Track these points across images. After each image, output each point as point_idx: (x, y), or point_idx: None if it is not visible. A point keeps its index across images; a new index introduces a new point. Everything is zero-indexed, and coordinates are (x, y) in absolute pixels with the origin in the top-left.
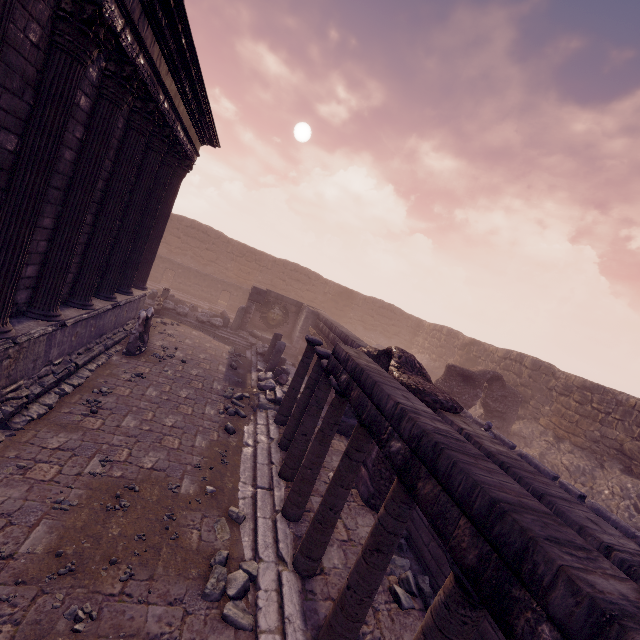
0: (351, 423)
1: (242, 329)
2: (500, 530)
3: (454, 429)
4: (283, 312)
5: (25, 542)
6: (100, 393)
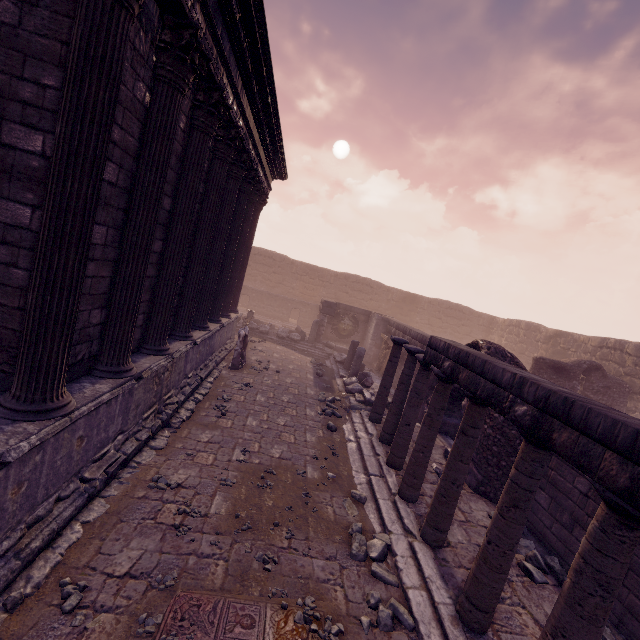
0: (443, 419)
1: (317, 341)
2: None
3: None
4: (353, 322)
5: (212, 506)
6: (223, 400)
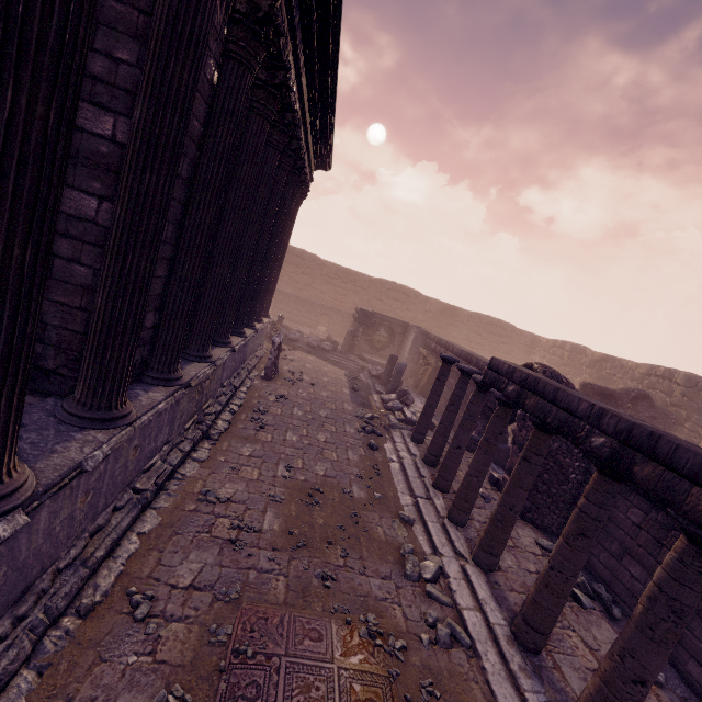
0: None
1: (350, 353)
2: None
3: None
4: (389, 333)
5: (264, 522)
6: (259, 412)
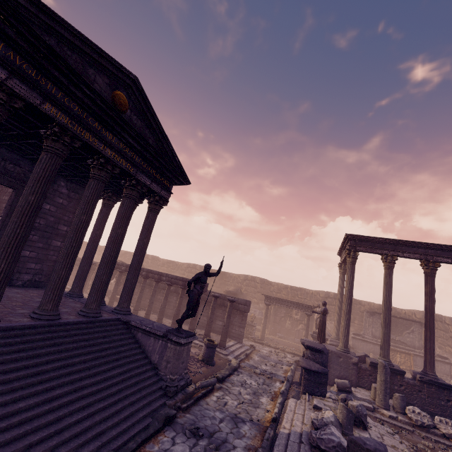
0: None
1: None
2: (160, 273)
3: None
4: None
5: None
6: None
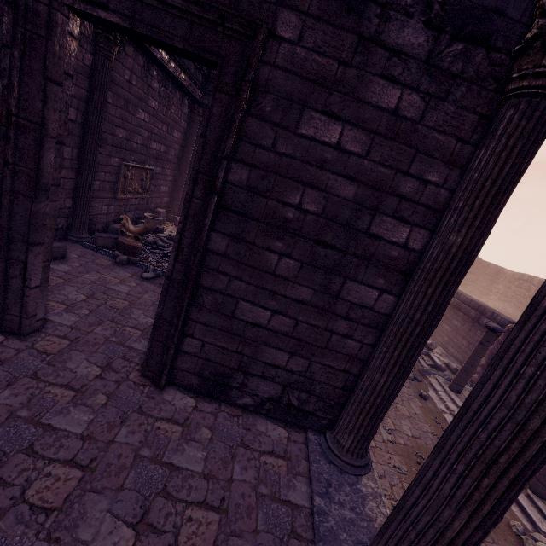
0: None
1: None
2: None
3: None
4: None
5: None
6: None
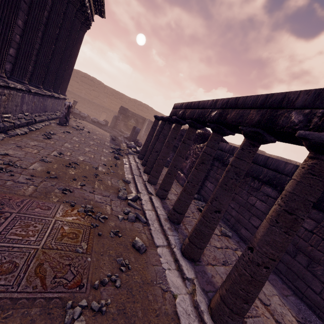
0: None
1: (115, 128)
2: (271, 100)
3: (227, 147)
4: (135, 122)
5: (30, 166)
6: (49, 133)
